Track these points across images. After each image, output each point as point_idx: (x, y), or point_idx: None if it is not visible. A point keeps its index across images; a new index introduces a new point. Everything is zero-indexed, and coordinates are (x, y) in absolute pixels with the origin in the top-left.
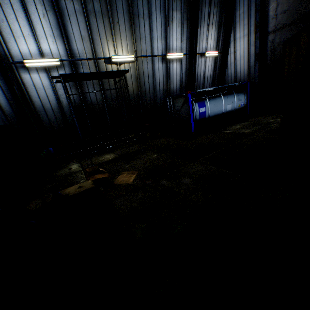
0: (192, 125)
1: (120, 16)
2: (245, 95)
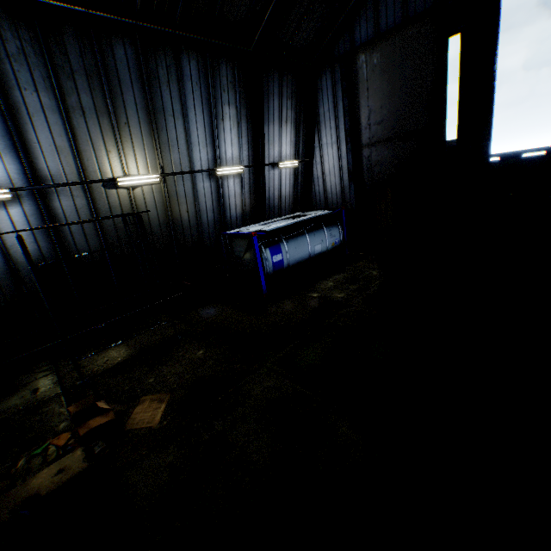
0: (263, 284)
1: (131, 113)
2: (340, 228)
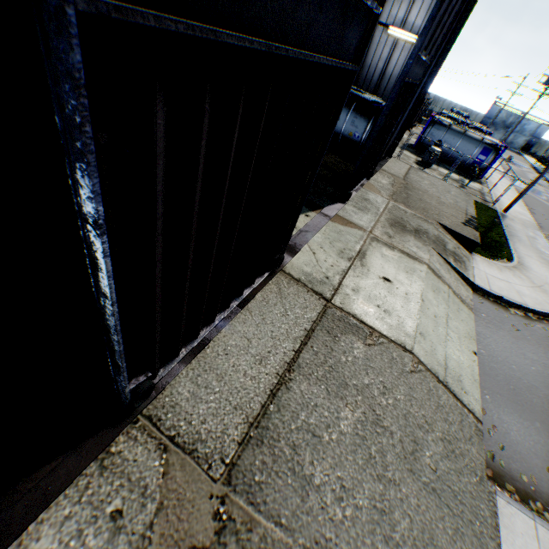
0: None
1: None
2: (369, 126)
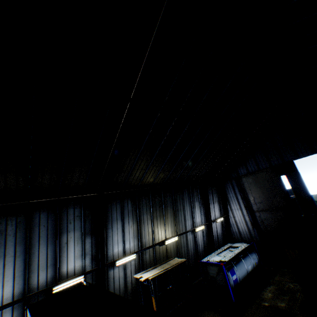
0: (232, 295)
1: (169, 213)
2: (255, 253)
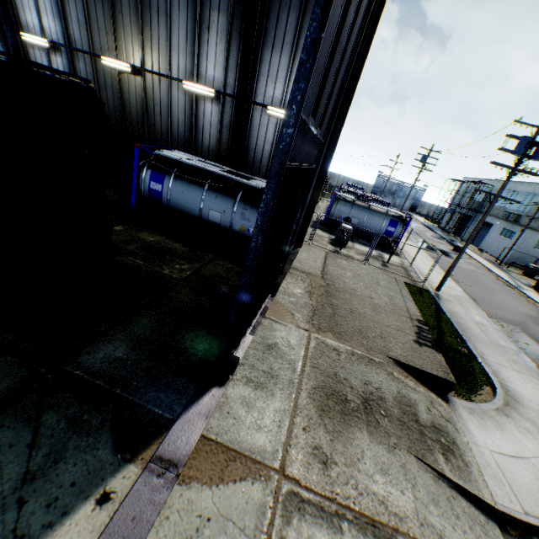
0: (133, 198)
1: (125, 3)
2: None
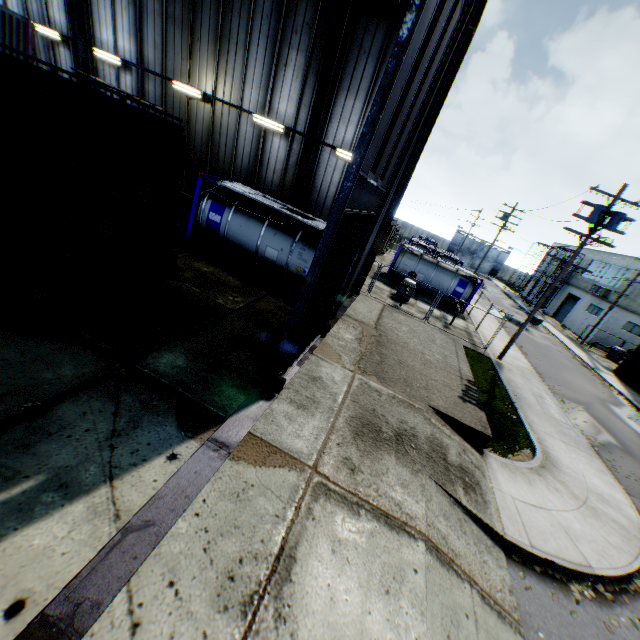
0: (189, 227)
1: (204, 32)
2: None
